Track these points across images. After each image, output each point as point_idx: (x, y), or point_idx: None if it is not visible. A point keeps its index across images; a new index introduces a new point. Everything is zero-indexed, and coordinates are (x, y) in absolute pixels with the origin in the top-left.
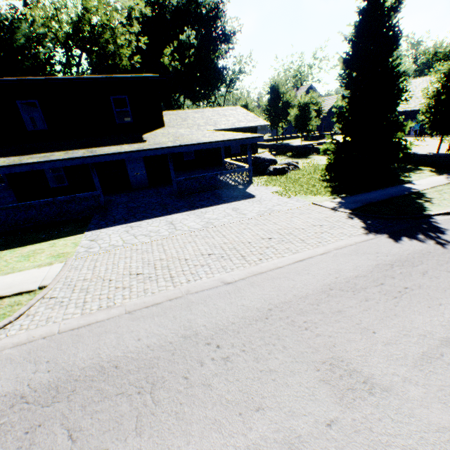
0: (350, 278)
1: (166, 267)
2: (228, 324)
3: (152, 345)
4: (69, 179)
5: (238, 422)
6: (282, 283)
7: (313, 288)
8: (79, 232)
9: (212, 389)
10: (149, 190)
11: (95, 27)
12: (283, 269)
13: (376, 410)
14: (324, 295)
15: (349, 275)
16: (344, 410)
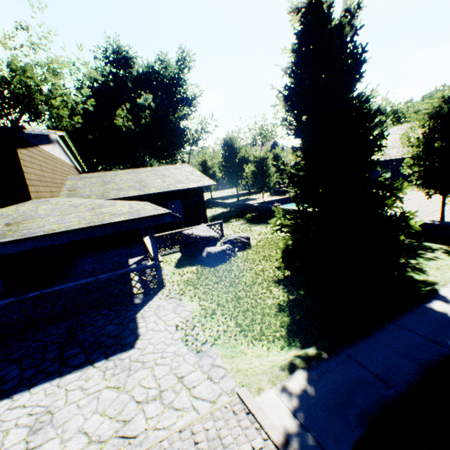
0: None
1: None
2: None
3: None
4: None
5: None
6: None
7: None
8: None
9: None
10: None
11: (27, 89)
12: None
13: None
14: None
15: None
16: None
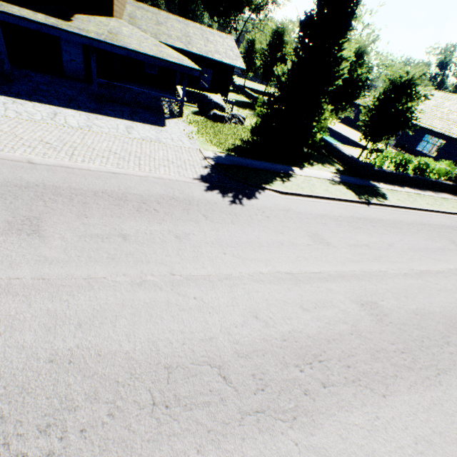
0: (129, 193)
1: None
2: None
3: None
4: None
5: None
6: (74, 178)
7: (91, 188)
8: None
9: None
10: (79, 84)
11: None
12: (91, 172)
13: (18, 240)
14: (91, 193)
15: (131, 192)
16: None
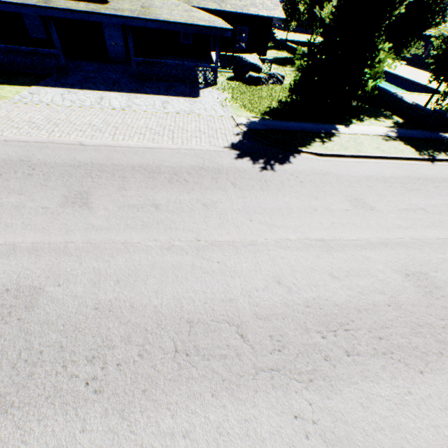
0: (162, 166)
1: (56, 125)
2: (53, 163)
3: (1, 158)
4: (47, 32)
5: (5, 195)
6: (115, 155)
7: (130, 163)
8: (30, 85)
9: (9, 182)
10: (121, 66)
11: None
12: (130, 149)
13: (72, 211)
14: (129, 168)
15: (164, 165)
16: (58, 207)
